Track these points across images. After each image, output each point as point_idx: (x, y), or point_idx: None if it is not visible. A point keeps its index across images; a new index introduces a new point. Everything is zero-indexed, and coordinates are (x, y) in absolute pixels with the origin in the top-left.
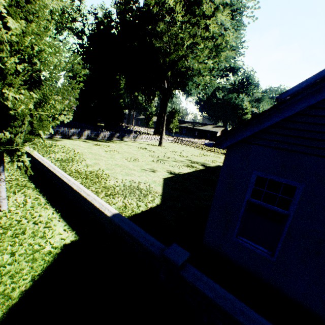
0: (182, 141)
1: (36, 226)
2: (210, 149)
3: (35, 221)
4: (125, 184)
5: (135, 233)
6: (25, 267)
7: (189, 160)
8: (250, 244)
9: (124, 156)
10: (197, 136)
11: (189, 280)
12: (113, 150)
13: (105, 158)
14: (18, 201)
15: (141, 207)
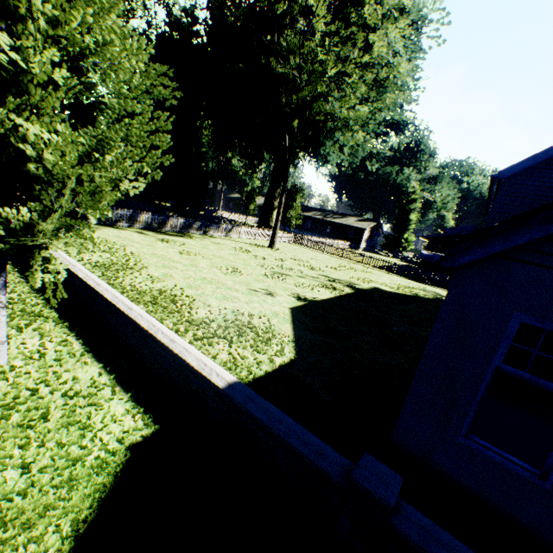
0: (307, 241)
1: (70, 403)
2: (355, 257)
3: (66, 390)
4: (225, 317)
5: (280, 428)
6: (55, 500)
7: (324, 275)
8: (495, 451)
9: (214, 264)
10: (331, 234)
11: (414, 539)
12: (193, 251)
13: (181, 265)
14: (27, 346)
15: (264, 364)
